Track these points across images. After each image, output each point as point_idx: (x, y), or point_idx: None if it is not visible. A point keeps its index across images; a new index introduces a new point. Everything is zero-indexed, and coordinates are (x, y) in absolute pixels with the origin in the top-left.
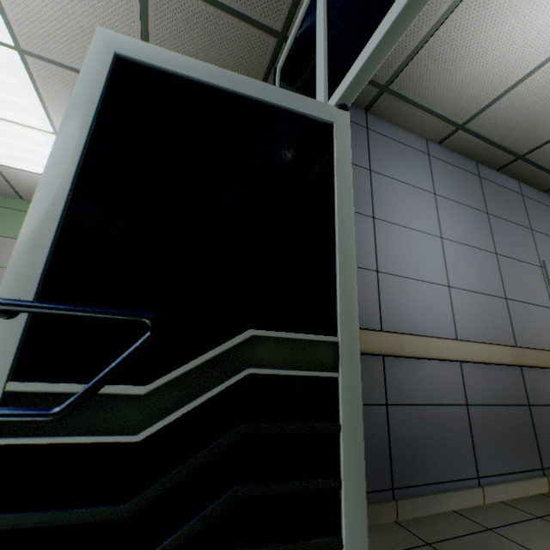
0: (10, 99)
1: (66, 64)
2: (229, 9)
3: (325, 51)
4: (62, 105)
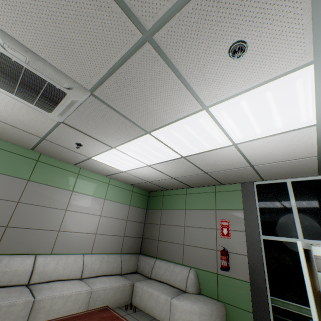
0: (151, 157)
1: (193, 163)
2: (258, 174)
3: (298, 217)
4: (170, 164)
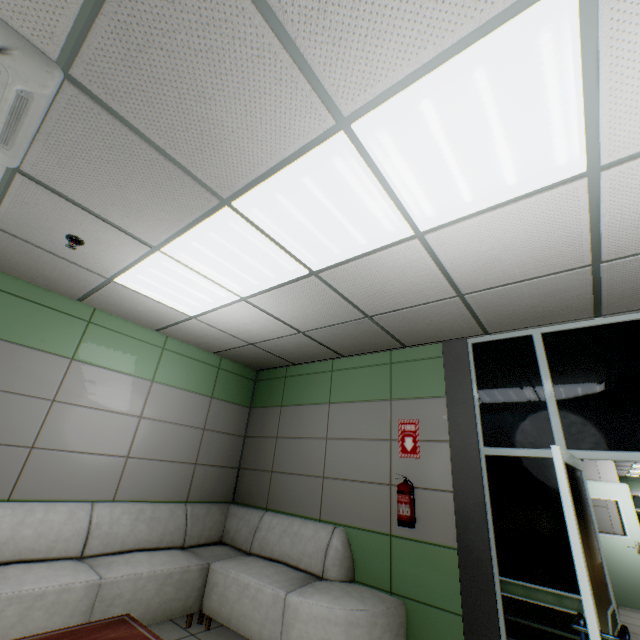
0: (244, 276)
1: (338, 289)
2: (476, 318)
3: (556, 406)
4: (288, 294)
